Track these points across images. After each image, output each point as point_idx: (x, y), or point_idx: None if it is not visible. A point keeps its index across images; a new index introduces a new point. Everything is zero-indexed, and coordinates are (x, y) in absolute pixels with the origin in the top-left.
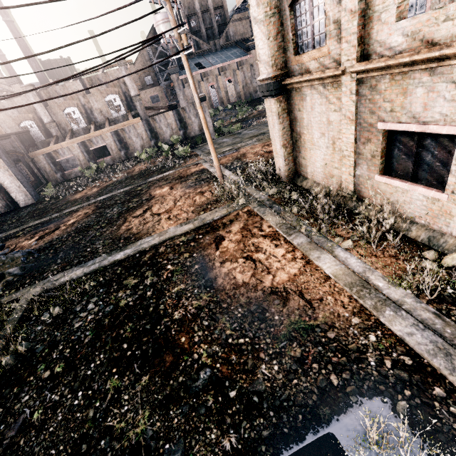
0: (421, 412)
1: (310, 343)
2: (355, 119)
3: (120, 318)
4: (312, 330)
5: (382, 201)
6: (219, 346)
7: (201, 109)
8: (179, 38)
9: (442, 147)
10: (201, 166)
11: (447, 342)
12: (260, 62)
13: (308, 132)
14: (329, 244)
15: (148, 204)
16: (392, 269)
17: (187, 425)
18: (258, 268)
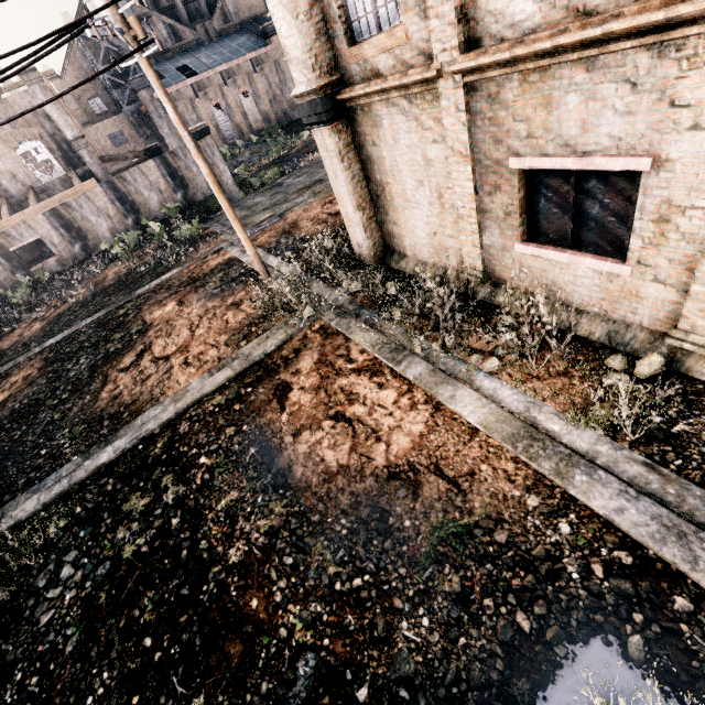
0: (665, 648)
1: (471, 561)
2: (471, 154)
3: (128, 586)
4: (470, 536)
5: (530, 283)
6: (322, 602)
7: (202, 158)
8: (124, 24)
9: (615, 192)
10: (225, 254)
11: (673, 511)
12: (290, 62)
13: (396, 180)
14: (464, 370)
15: (143, 340)
16: (568, 397)
17: None
18: (359, 435)
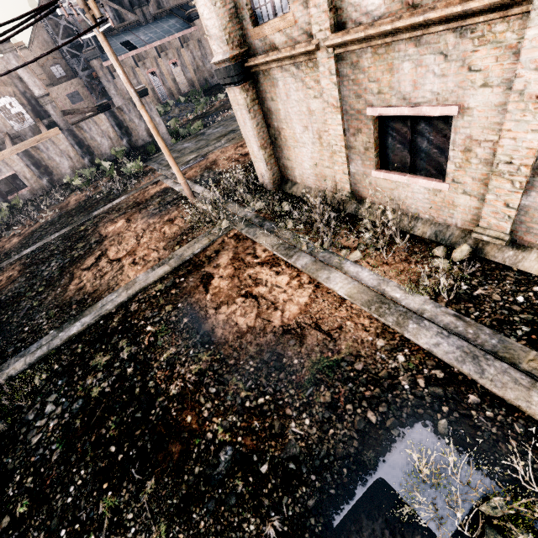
0: (461, 425)
1: (338, 382)
2: (340, 106)
3: (96, 414)
4: (338, 367)
5: (383, 199)
6: (236, 415)
7: (144, 109)
8: (85, 6)
9: (437, 131)
10: (162, 184)
11: (471, 343)
12: (210, 38)
13: (288, 126)
14: (336, 260)
15: (100, 248)
16: (407, 275)
17: (218, 525)
18: (262, 306)
